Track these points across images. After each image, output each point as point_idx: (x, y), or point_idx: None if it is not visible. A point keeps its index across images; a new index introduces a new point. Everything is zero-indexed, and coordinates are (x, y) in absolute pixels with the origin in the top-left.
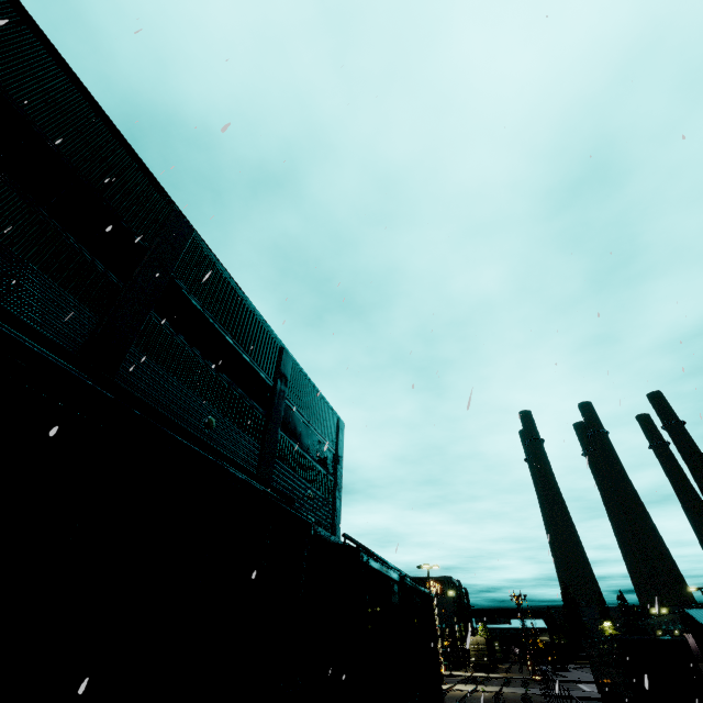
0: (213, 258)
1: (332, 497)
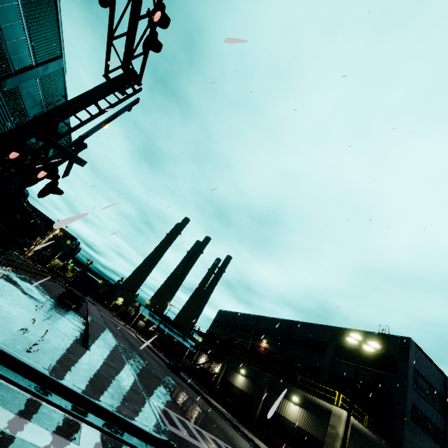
0: (64, 77)
1: None
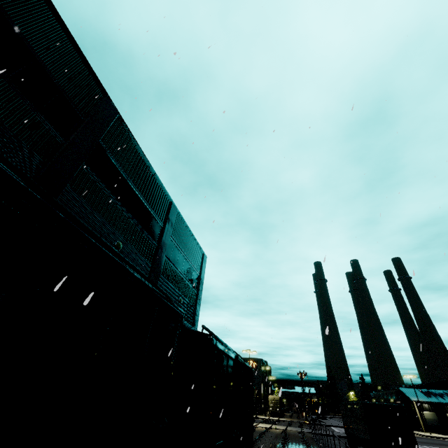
0: (130, 135)
1: (194, 302)
